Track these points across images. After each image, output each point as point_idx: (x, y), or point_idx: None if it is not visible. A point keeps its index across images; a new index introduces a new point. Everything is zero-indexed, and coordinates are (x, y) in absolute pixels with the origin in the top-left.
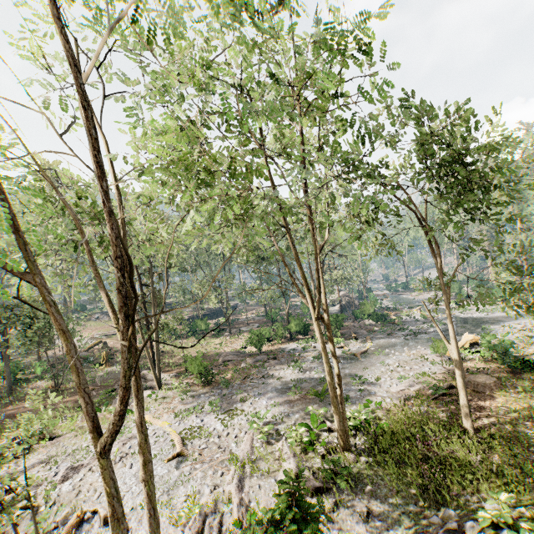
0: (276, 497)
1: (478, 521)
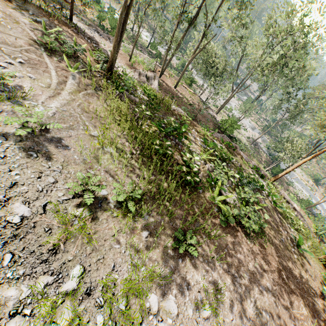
0: None
1: None
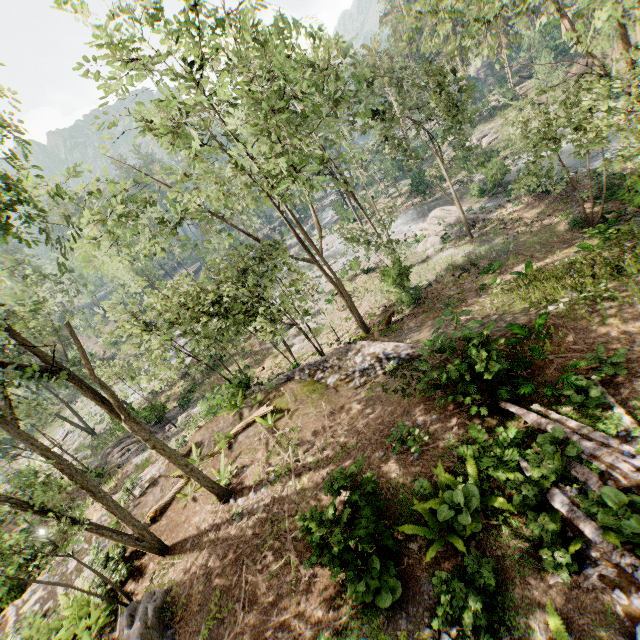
0: None
1: None
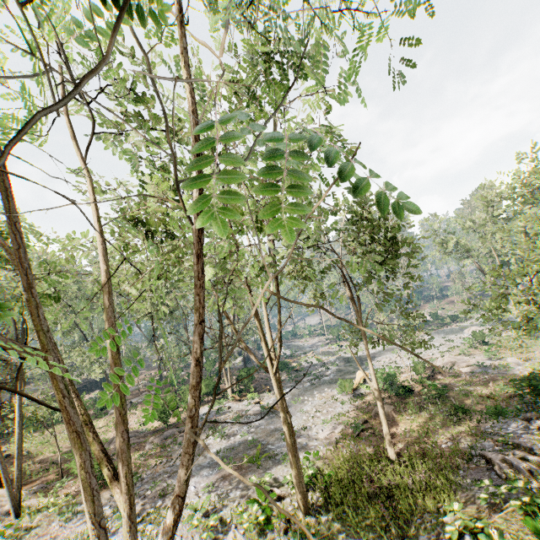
0: None
1: (442, 538)
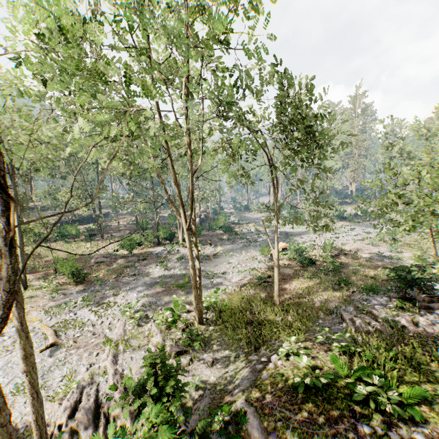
0: (146, 364)
1: (278, 355)
